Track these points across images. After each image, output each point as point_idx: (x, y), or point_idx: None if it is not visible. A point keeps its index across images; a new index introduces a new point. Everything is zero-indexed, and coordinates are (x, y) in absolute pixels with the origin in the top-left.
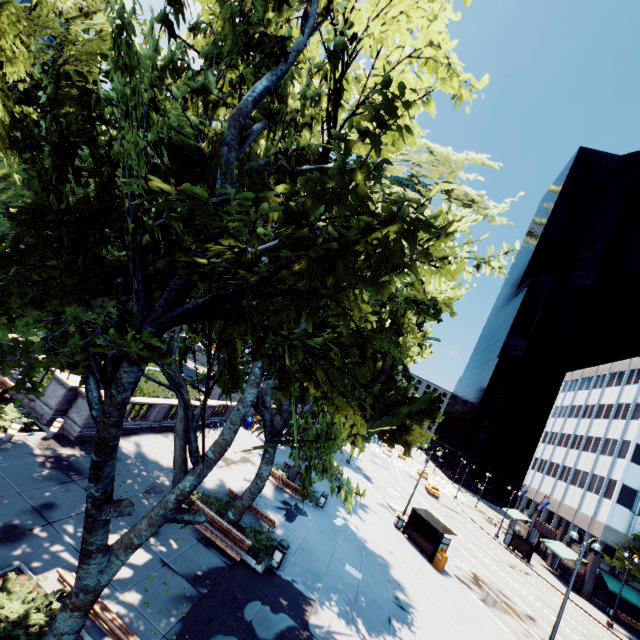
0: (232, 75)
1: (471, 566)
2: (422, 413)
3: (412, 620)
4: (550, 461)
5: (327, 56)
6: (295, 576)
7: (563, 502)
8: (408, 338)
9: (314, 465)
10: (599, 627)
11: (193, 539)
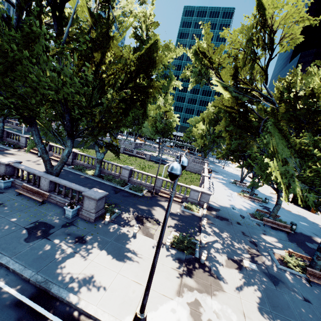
0: None
1: None
2: None
3: None
4: None
5: None
6: (299, 231)
7: None
8: None
9: None
10: None
11: (271, 229)
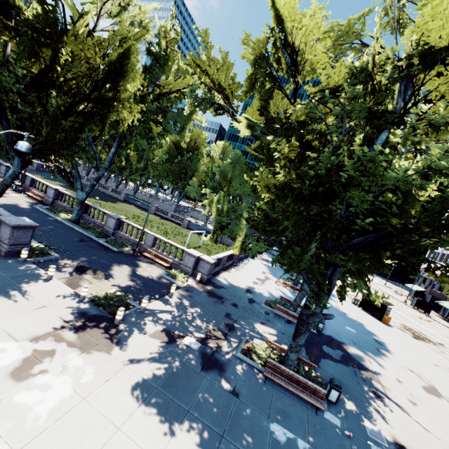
0: (331, 105)
1: (399, 320)
2: None
3: (387, 349)
4: (442, 253)
5: (428, 123)
6: (329, 333)
7: None
8: None
9: (347, 285)
10: None
11: (282, 321)
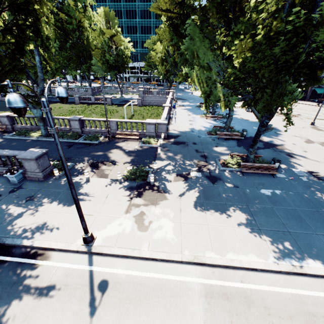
0: None
1: None
2: None
3: (279, 130)
4: None
5: None
6: (249, 135)
7: None
8: None
9: None
10: (315, 107)
11: (224, 140)
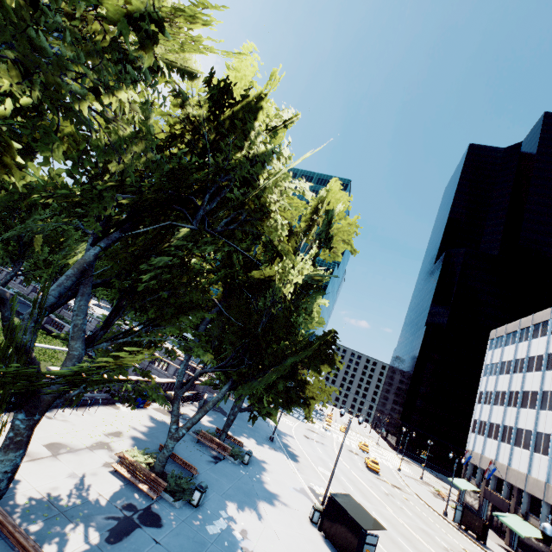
0: None
1: None
2: (317, 362)
3: None
4: (489, 422)
5: None
6: None
7: (510, 467)
8: (286, 262)
9: None
10: None
11: None
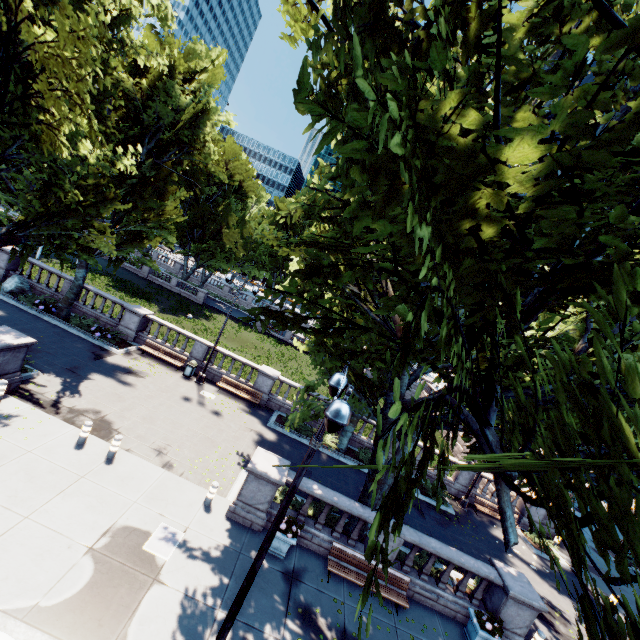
0: None
1: None
2: None
3: None
4: None
5: None
6: None
7: None
8: None
9: None
10: None
11: None
